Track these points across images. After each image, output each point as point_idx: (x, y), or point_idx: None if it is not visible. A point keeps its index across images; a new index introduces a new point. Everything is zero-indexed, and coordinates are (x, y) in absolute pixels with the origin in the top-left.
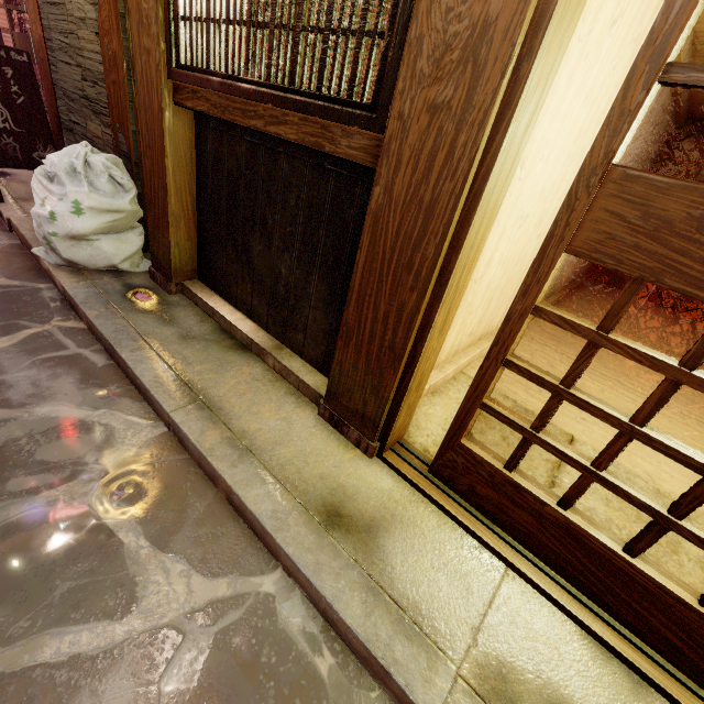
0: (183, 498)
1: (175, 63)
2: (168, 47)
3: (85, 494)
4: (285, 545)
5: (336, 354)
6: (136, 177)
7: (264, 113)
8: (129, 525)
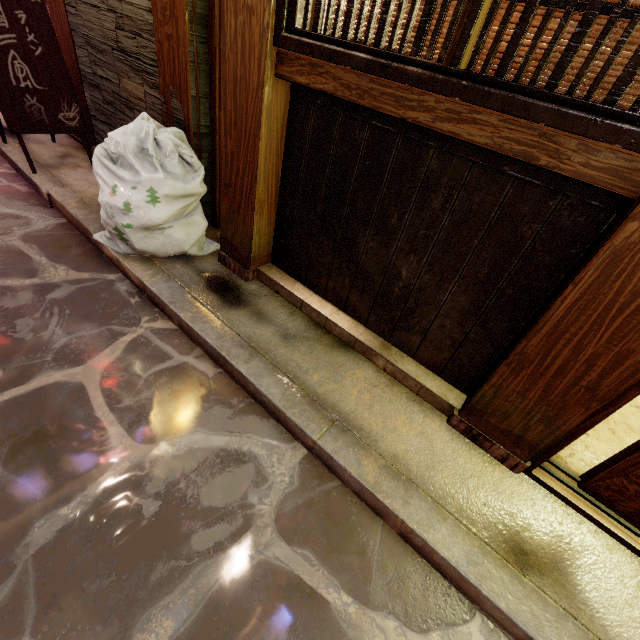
0: (357, 537)
1: (286, 26)
2: (281, 6)
3: (267, 545)
4: (496, 599)
5: (493, 378)
6: (194, 149)
7: (436, 106)
8: (323, 578)
